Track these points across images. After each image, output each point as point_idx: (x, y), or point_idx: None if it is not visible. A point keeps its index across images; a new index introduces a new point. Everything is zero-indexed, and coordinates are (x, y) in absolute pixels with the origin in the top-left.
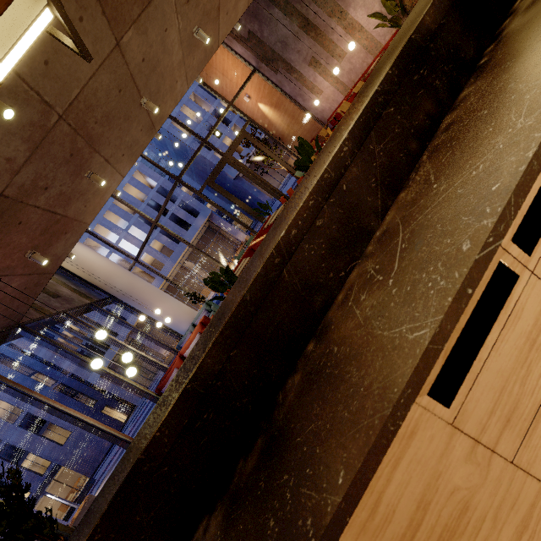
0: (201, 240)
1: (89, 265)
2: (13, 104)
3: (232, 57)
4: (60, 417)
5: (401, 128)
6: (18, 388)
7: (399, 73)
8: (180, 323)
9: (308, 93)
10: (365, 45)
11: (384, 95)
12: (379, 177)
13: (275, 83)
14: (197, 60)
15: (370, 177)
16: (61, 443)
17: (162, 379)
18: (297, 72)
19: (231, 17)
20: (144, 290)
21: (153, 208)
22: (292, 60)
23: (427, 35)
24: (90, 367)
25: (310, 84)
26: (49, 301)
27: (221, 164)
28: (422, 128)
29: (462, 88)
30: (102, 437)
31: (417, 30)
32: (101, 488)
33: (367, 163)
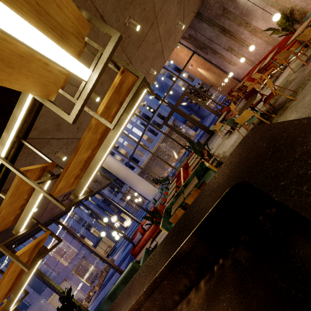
0: (169, 132)
1: (109, 164)
2: (67, 146)
3: (180, 46)
4: (91, 251)
5: (170, 289)
6: (77, 237)
7: (168, 269)
8: (148, 195)
9: (227, 64)
10: (265, 40)
11: (160, 278)
12: (159, 308)
13: (206, 59)
14: (152, 77)
15: (154, 307)
16: (104, 224)
17: (134, 234)
18: (219, 54)
19: (171, 47)
20: (132, 177)
21: (144, 116)
22: (215, 48)
23: (183, 253)
24: (105, 223)
25: (228, 60)
26: (92, 185)
27: (171, 112)
28: (181, 290)
29: (205, 274)
30: (105, 263)
31: (178, 252)
32: (116, 255)
33: (153, 302)
